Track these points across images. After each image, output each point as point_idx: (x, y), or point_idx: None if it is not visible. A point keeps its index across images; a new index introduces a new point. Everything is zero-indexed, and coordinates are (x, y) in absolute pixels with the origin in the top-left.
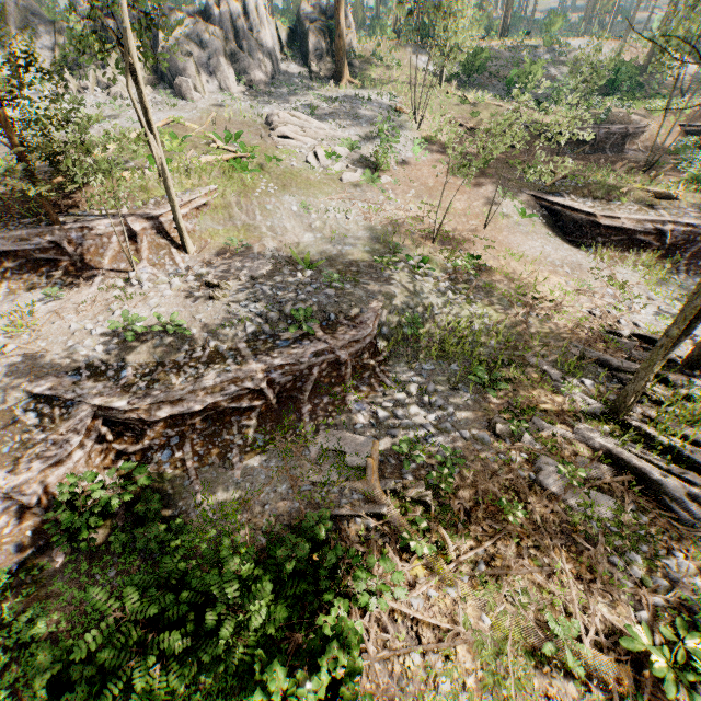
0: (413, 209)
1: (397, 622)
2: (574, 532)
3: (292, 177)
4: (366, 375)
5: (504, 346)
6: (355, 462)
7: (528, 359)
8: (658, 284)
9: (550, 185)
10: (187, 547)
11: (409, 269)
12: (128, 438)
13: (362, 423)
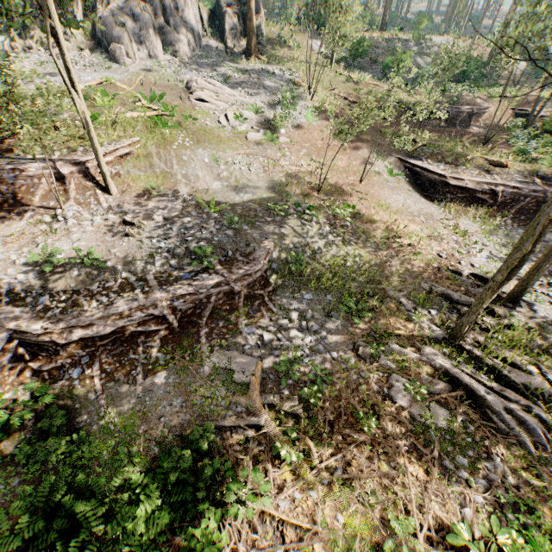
0: (304, 165)
1: (265, 522)
2: (416, 440)
3: (206, 134)
4: (256, 303)
5: (370, 281)
6: (241, 379)
7: (388, 292)
8: (491, 233)
9: (413, 151)
10: (86, 458)
11: (297, 215)
12: (43, 357)
13: (250, 344)
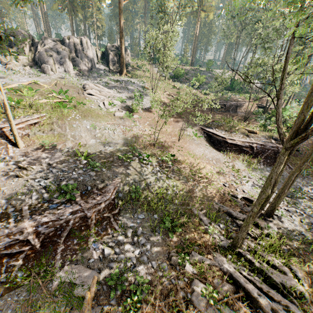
0: (147, 130)
1: None
2: None
3: (90, 112)
4: (104, 223)
5: (182, 203)
6: (80, 293)
7: (193, 211)
8: (253, 170)
9: (208, 124)
10: None
11: (139, 160)
12: None
13: (94, 258)
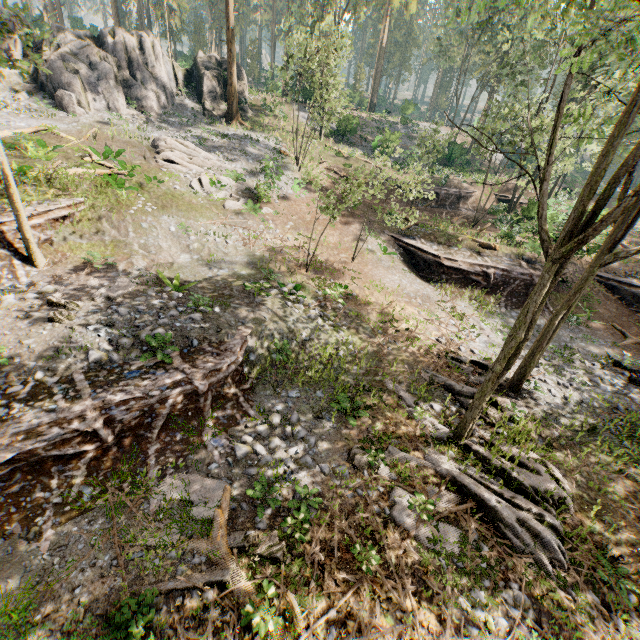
0: (291, 239)
1: None
2: (425, 574)
3: (174, 199)
4: (228, 405)
5: (366, 372)
6: (202, 514)
7: (387, 385)
8: (487, 316)
9: (406, 229)
10: None
11: (282, 295)
12: None
13: (217, 462)
